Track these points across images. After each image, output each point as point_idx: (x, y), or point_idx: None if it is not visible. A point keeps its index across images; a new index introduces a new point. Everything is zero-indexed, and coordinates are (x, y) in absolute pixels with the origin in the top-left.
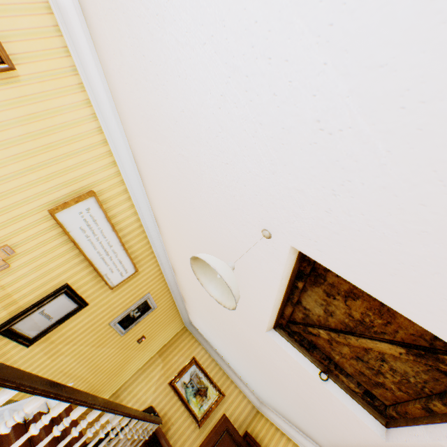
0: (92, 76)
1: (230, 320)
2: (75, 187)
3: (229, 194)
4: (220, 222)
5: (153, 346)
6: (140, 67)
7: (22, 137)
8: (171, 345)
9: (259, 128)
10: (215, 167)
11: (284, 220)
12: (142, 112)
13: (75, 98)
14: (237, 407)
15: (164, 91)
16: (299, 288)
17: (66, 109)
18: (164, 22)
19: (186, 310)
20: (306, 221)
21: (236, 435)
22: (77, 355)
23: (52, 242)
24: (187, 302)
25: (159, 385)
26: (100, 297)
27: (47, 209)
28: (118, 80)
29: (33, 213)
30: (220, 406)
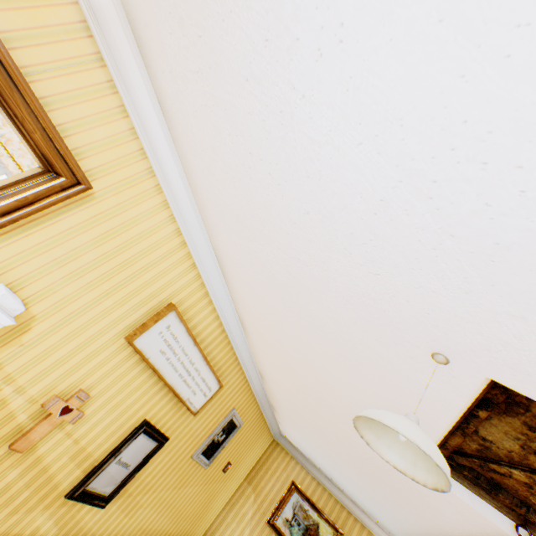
0: (170, 174)
1: (350, 442)
2: (153, 303)
3: (375, 307)
4: (352, 335)
5: (240, 472)
6: (241, 164)
7: (96, 261)
8: (261, 467)
9: (447, 240)
10: (354, 276)
11: (478, 347)
12: (237, 210)
13: (151, 203)
14: None
15: (278, 190)
16: (479, 417)
17: (142, 217)
18: (291, 120)
19: (275, 420)
20: (524, 352)
21: None
22: (157, 503)
23: (128, 374)
24: (278, 411)
25: (254, 525)
26: (181, 427)
27: (124, 336)
28: (204, 176)
29: (108, 344)
30: None
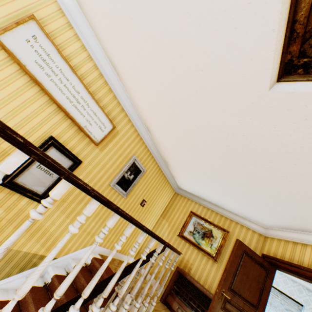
0: None
1: (214, 135)
2: (10, 9)
3: None
4: None
5: (155, 211)
6: None
7: None
8: (169, 208)
9: None
10: None
11: None
12: None
13: None
14: (244, 239)
15: None
16: None
17: None
18: None
19: (171, 175)
20: None
21: (255, 256)
22: (92, 215)
23: (14, 83)
24: (170, 164)
25: (170, 238)
26: (90, 156)
27: None
28: None
29: None
30: (228, 241)
